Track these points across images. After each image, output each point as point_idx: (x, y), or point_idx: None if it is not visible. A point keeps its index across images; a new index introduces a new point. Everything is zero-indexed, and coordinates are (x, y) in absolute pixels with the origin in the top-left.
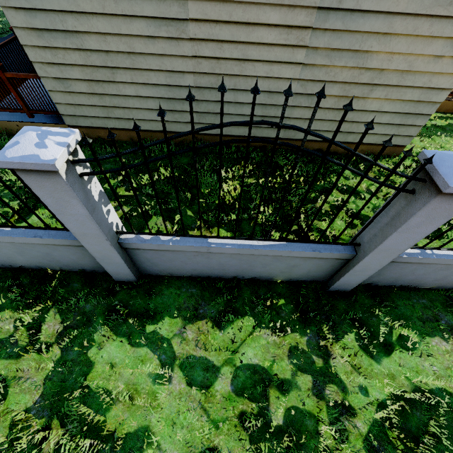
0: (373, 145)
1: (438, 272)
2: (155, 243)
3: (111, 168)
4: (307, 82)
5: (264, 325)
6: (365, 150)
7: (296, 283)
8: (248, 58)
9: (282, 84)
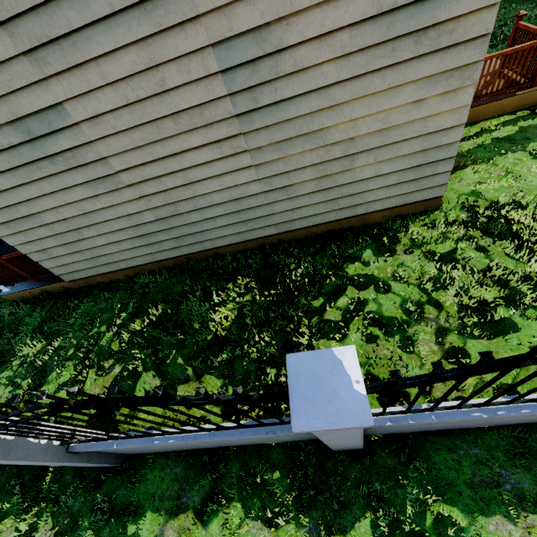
0: (396, 207)
1: (469, 421)
2: (100, 448)
3: (108, 318)
4: (270, 178)
5: (253, 514)
6: (389, 215)
7: (295, 443)
8: (193, 181)
9: (243, 189)
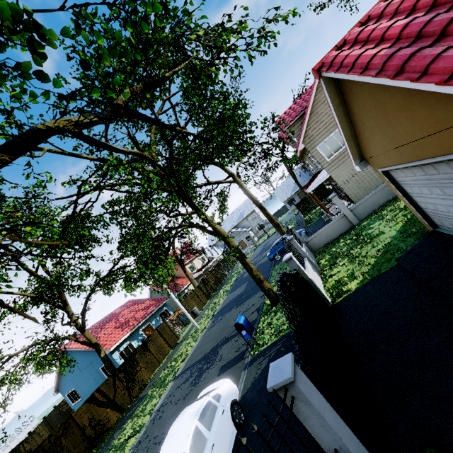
0: None
1: None
2: None
3: None
4: None
5: None
6: None
7: None
8: None
9: None
